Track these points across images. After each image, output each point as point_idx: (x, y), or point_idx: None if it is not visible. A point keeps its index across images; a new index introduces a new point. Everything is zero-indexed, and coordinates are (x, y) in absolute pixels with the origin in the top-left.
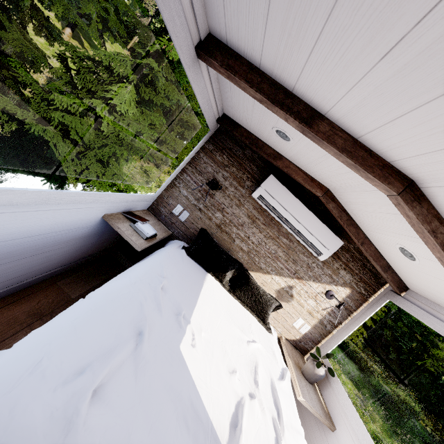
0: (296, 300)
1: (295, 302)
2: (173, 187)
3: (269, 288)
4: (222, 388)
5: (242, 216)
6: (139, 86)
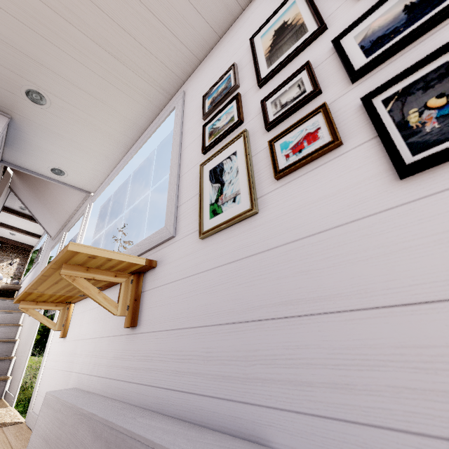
0: None
1: None
2: None
3: None
4: None
5: None
6: None
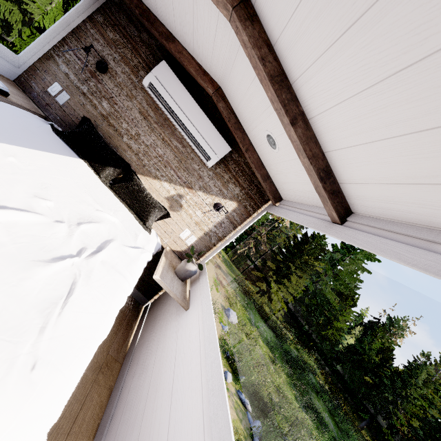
0: (185, 210)
1: (184, 212)
2: (49, 59)
3: (158, 195)
4: (3, 189)
5: (133, 110)
6: (70, 4)
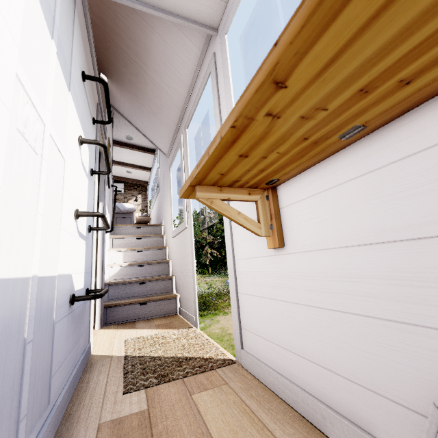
0: None
1: None
2: None
3: None
4: None
5: None
6: None
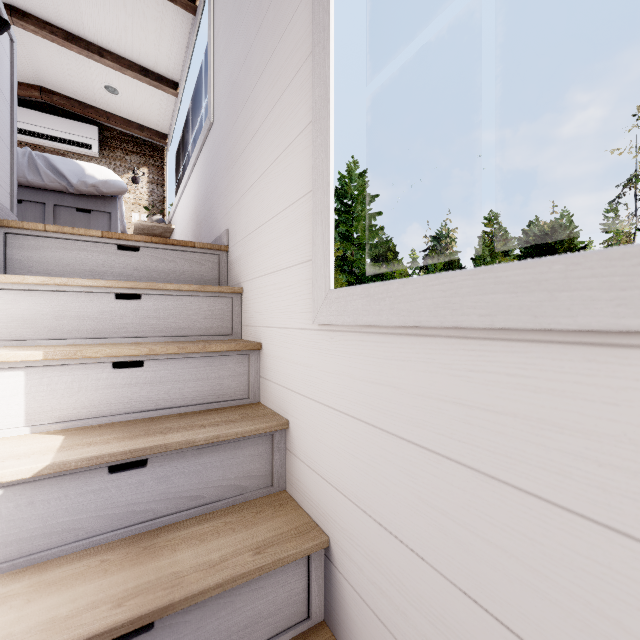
0: None
1: None
2: None
3: None
4: None
5: None
6: None
